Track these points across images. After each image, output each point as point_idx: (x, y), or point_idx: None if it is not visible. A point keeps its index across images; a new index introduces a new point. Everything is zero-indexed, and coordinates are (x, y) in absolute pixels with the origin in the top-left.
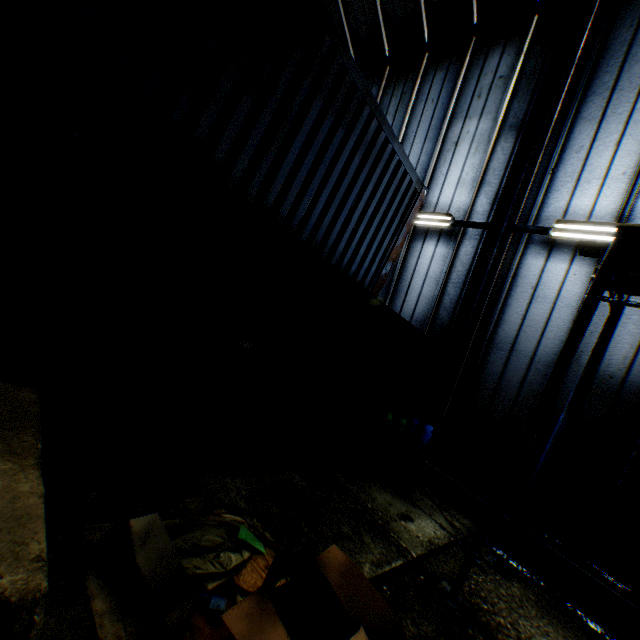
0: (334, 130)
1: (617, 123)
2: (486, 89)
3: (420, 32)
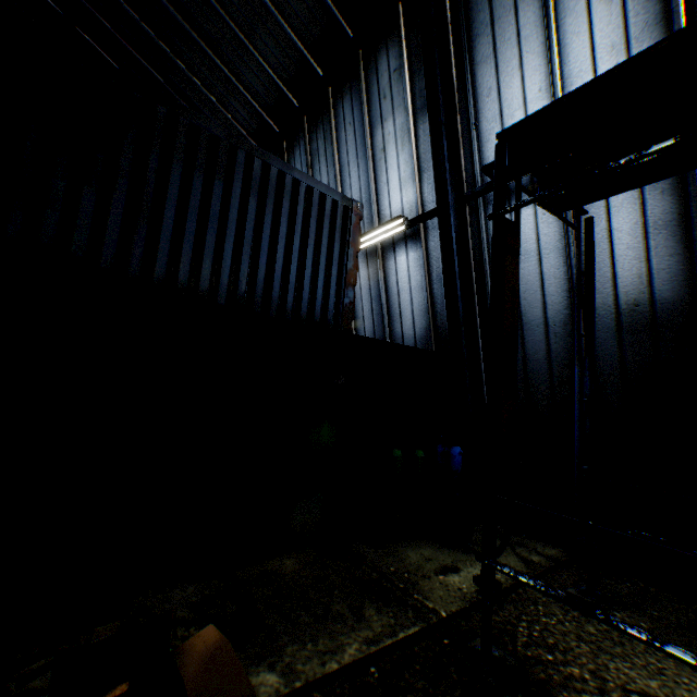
0: (210, 184)
1: (511, 49)
2: (387, 88)
3: (314, 73)
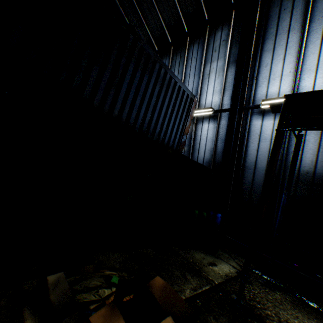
0: (143, 76)
1: (281, 49)
2: (218, 47)
3: (183, 28)
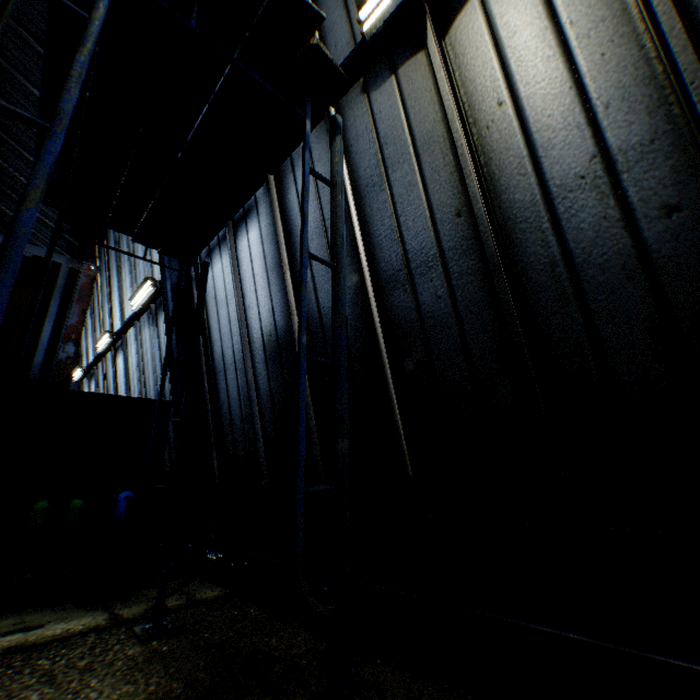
0: None
1: None
2: None
3: None
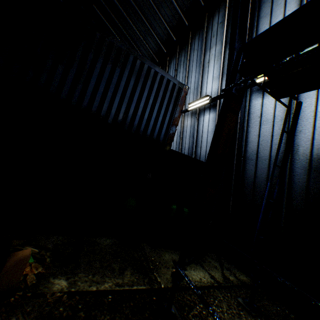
0: (114, 69)
1: (280, 9)
2: (215, 31)
3: (184, 25)
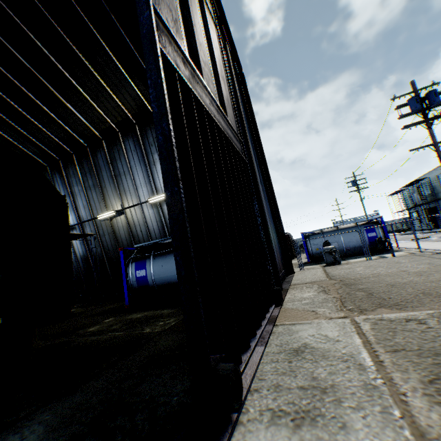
0: None
1: None
2: None
3: None
